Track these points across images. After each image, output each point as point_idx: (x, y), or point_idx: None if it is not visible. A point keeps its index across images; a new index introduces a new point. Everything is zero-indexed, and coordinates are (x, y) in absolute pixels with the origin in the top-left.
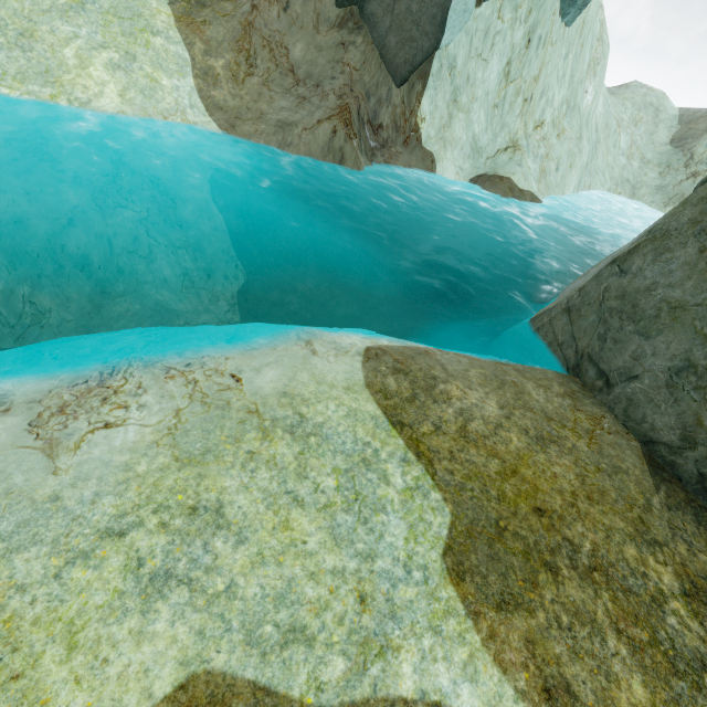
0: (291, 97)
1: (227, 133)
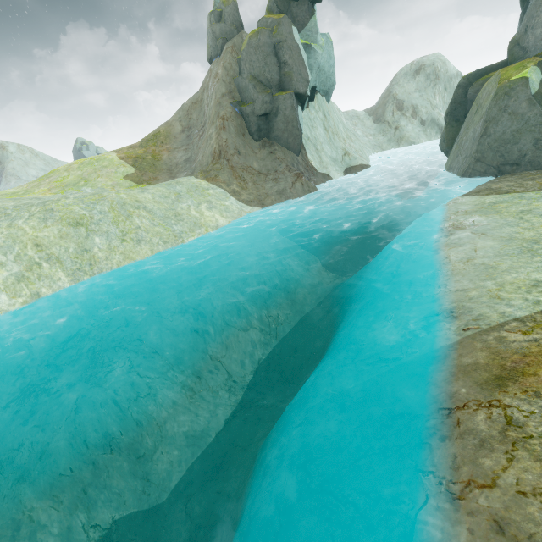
0: (269, 182)
1: (263, 208)
